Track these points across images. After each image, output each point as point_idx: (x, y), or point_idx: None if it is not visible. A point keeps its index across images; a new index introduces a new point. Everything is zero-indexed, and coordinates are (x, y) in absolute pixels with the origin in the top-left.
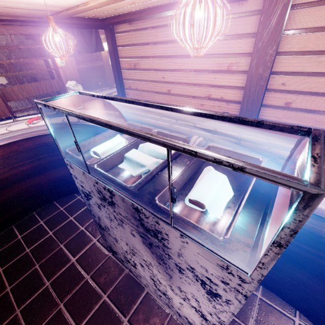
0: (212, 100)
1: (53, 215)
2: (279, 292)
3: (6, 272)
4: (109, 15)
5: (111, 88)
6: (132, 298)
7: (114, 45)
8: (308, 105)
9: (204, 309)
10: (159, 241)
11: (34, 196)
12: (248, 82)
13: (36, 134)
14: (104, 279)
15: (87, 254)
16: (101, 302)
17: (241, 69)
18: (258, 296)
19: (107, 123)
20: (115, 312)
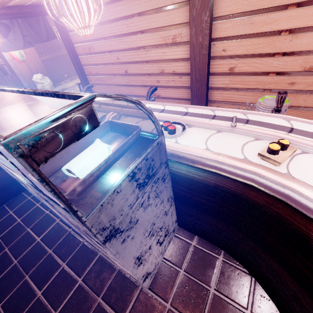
0: (166, 75)
1: (21, 204)
2: (208, 238)
3: None
4: None
5: None
6: (87, 262)
7: (65, 31)
8: (249, 68)
9: (112, 257)
10: (55, 208)
11: (0, 190)
12: (192, 52)
13: None
14: (64, 250)
15: (50, 233)
16: (61, 269)
17: (185, 40)
18: (193, 244)
19: None
20: (71, 275)
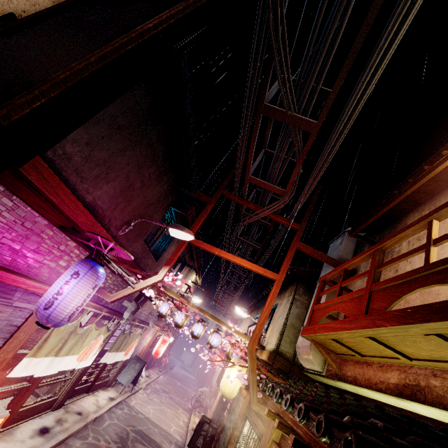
0: None
1: None
2: None
3: None
4: None
5: None
6: None
7: None
8: None
9: None
10: None
11: None
12: None
13: None
14: None
15: None
16: None
17: None
18: None
19: None
20: None
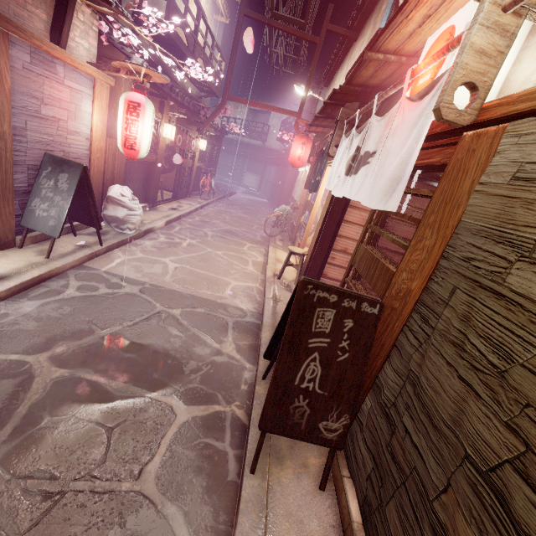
0: None
1: None
2: None
3: None
4: None
5: (153, 206)
6: None
7: None
8: None
9: None
10: None
11: None
12: None
13: None
14: None
15: None
16: None
17: None
18: None
19: None
20: None
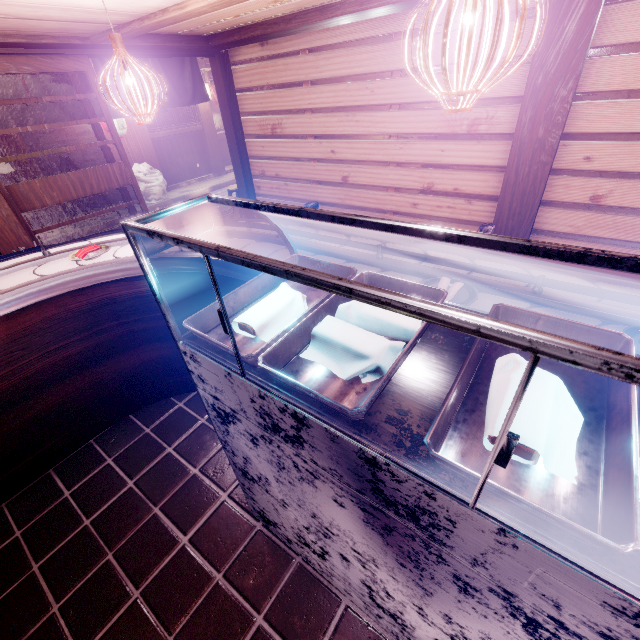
0: (436, 196)
1: (131, 444)
2: None
3: (47, 571)
4: (222, 29)
5: (220, 175)
6: (317, 621)
7: (230, 89)
8: (639, 201)
9: None
10: (420, 528)
11: (91, 407)
12: (514, 157)
13: (93, 281)
14: (253, 579)
15: (210, 527)
16: (254, 632)
17: (499, 131)
18: None
19: (340, 282)
20: None
